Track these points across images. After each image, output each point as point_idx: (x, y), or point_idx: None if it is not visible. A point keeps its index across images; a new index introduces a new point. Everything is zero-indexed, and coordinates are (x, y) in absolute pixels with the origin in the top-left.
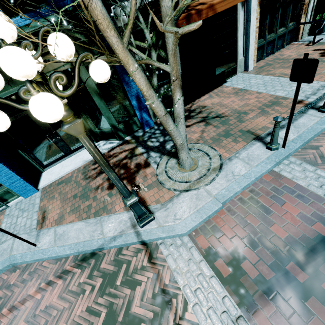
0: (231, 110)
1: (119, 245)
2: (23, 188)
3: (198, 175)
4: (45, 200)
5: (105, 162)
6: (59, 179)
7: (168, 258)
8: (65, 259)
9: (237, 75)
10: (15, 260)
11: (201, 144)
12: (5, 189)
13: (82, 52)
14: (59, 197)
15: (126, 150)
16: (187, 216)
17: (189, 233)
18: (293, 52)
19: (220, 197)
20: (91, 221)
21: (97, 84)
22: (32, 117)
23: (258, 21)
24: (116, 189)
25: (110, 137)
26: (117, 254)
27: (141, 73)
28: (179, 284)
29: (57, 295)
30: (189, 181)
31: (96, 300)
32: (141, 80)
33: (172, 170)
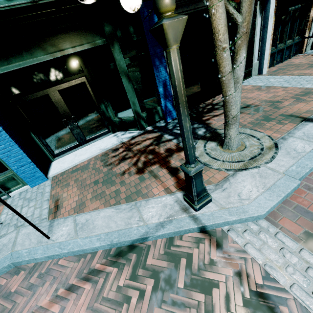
0: (261, 101)
1: (170, 233)
2: (32, 174)
3: (251, 154)
4: (57, 188)
5: (186, 100)
6: (72, 167)
7: (248, 248)
8: (91, 255)
9: (252, 77)
10: (20, 258)
11: (240, 128)
12: (10, 174)
13: (118, 29)
14: (75, 184)
15: (149, 138)
16: (257, 195)
17: (265, 216)
18: (302, 60)
19: (292, 173)
20: (123, 206)
21: (127, 66)
22: (52, 97)
23: (272, 29)
24: (147, 173)
25: (130, 127)
26: (168, 246)
27: (224, 8)
28: (281, 284)
29: (85, 306)
30: (242, 160)
31: (150, 312)
32: (222, 17)
33: (215, 152)
